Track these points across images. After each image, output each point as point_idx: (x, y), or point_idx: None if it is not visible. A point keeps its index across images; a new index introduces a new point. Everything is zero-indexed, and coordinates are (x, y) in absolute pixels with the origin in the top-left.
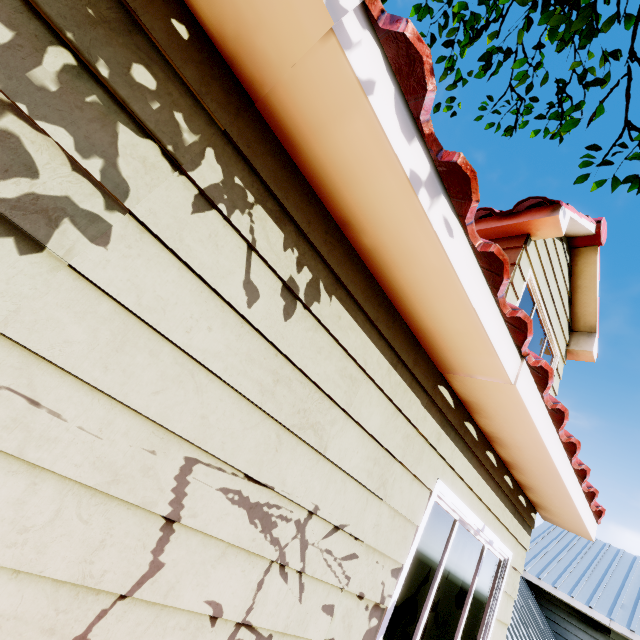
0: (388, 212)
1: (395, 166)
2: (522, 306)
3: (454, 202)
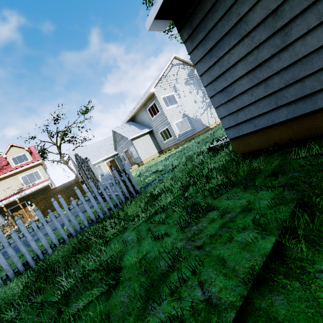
0: None
1: None
2: (14, 160)
3: None
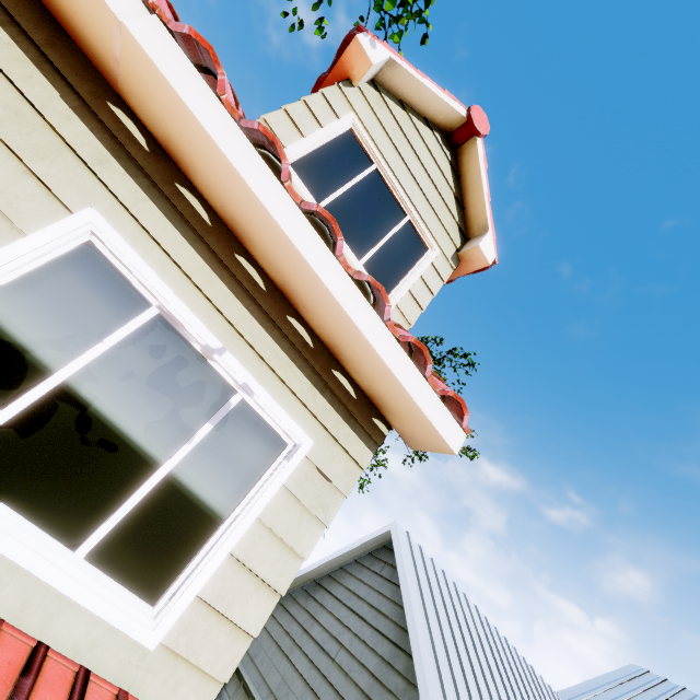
0: None
1: None
2: (345, 152)
3: None
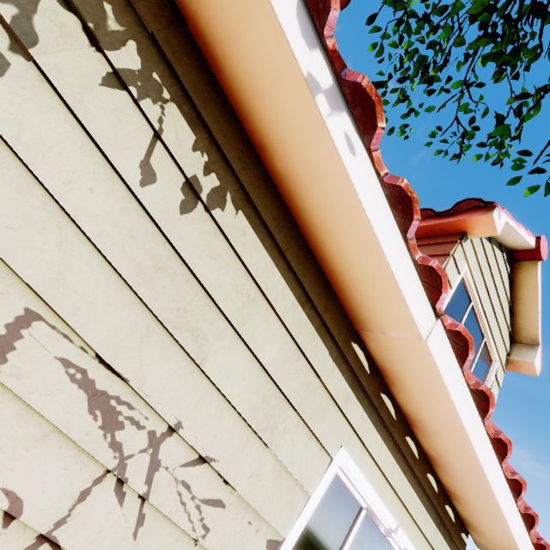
0: (293, 125)
1: (293, 66)
2: (457, 299)
3: (367, 140)
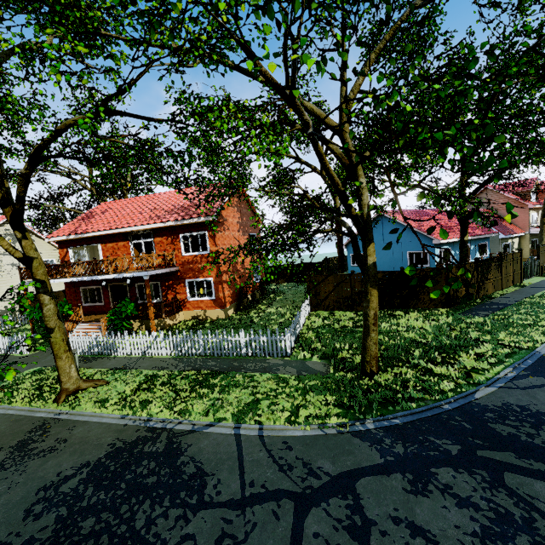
0: None
1: None
2: None
3: None
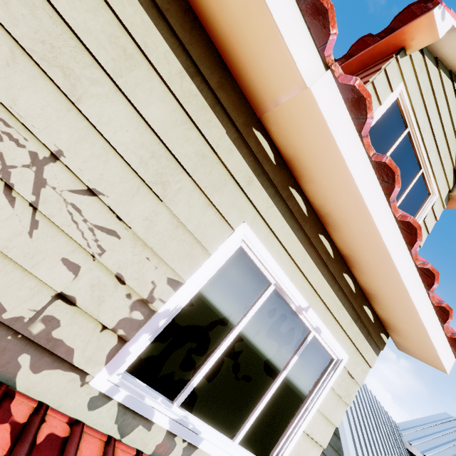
0: None
1: None
2: (389, 121)
3: None
